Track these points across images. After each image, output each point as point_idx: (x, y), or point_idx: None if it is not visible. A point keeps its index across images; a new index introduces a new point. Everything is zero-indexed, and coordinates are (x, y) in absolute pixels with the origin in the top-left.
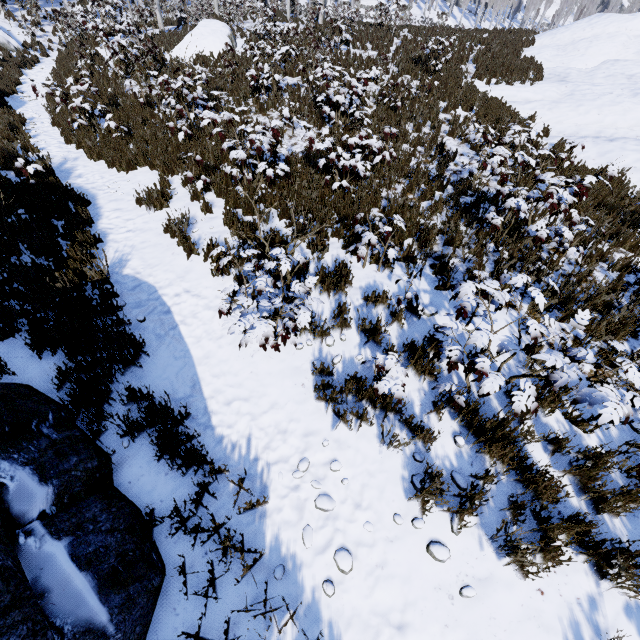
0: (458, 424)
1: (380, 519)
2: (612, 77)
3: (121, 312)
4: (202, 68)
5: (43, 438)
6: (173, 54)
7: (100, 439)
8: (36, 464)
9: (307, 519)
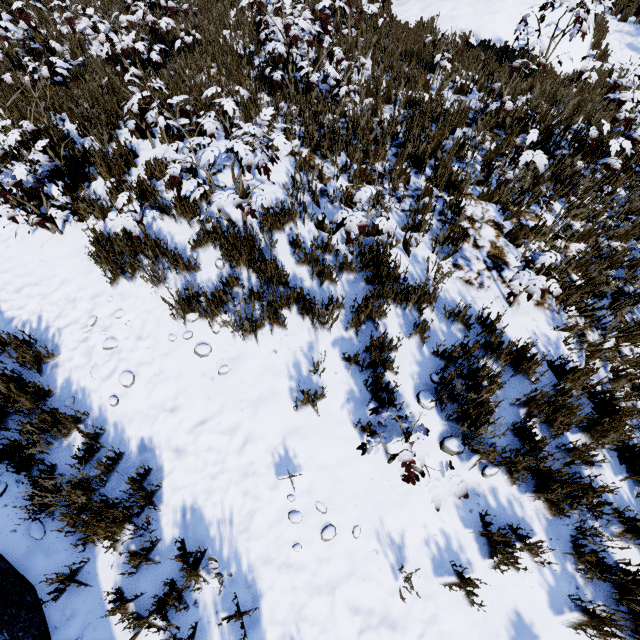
0: (221, 252)
1: (158, 342)
2: None
3: None
4: None
5: None
6: None
7: None
8: None
9: (95, 359)
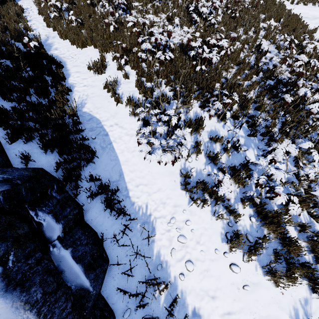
0: (252, 211)
1: (208, 250)
2: None
3: (83, 133)
4: None
5: (54, 198)
6: None
7: (77, 198)
8: (53, 213)
9: (173, 245)
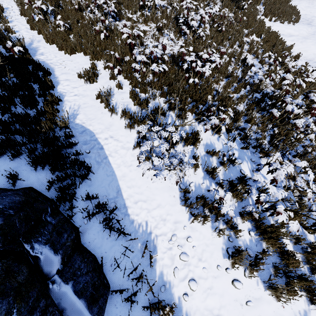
0: (251, 225)
1: (210, 267)
2: None
3: (76, 146)
4: None
5: (49, 224)
6: None
7: (72, 219)
8: (50, 242)
9: (176, 264)
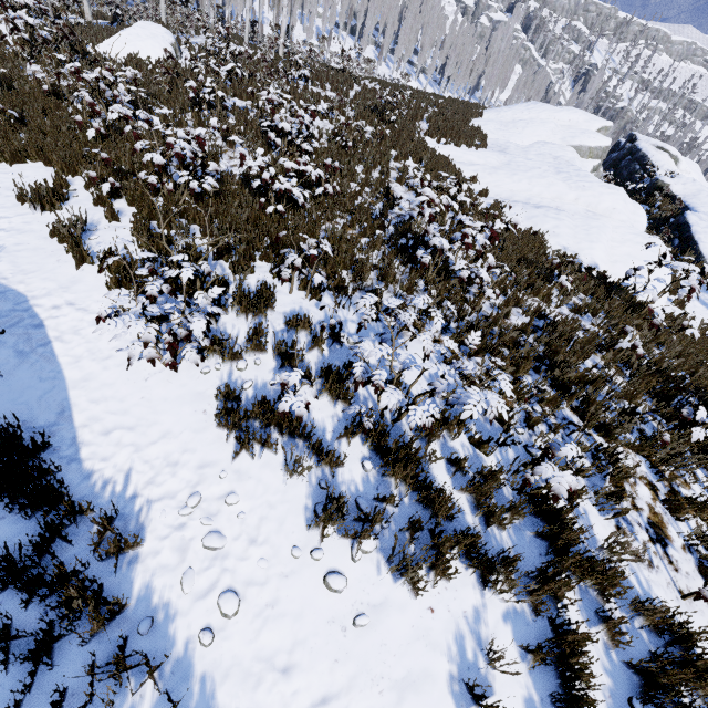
0: (368, 449)
1: (276, 554)
2: (542, 155)
3: None
4: (135, 71)
5: None
6: (100, 49)
7: None
8: None
9: (190, 561)
